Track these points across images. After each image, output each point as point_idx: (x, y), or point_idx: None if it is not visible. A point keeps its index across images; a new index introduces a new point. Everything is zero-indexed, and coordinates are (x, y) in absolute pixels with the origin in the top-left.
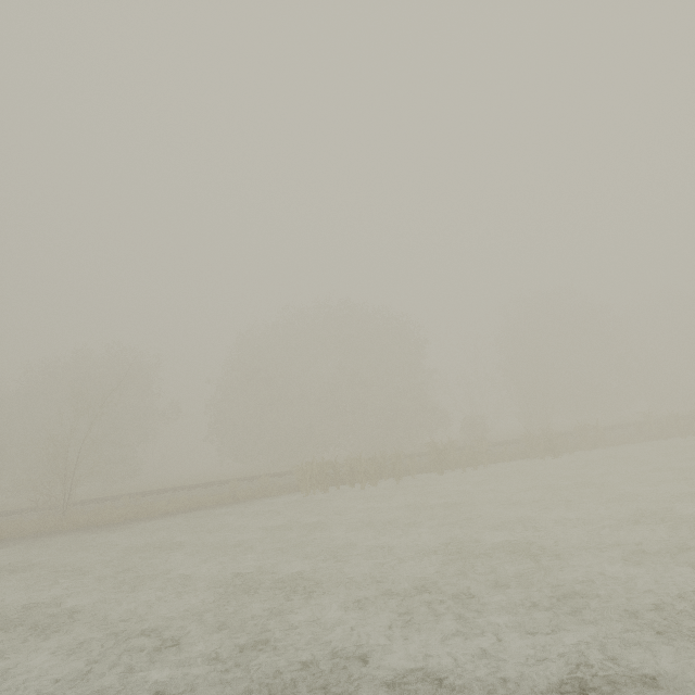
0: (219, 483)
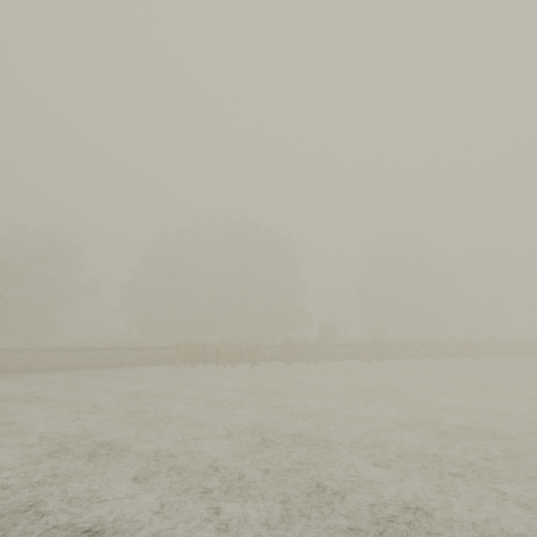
0: (113, 349)
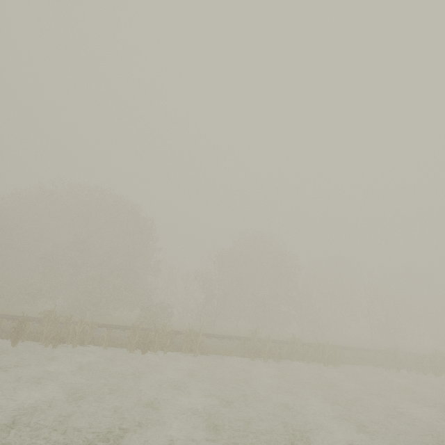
0: None
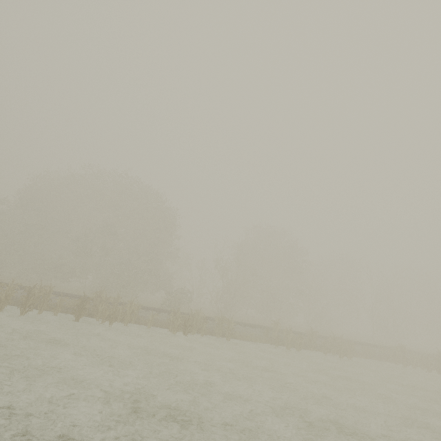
0: None
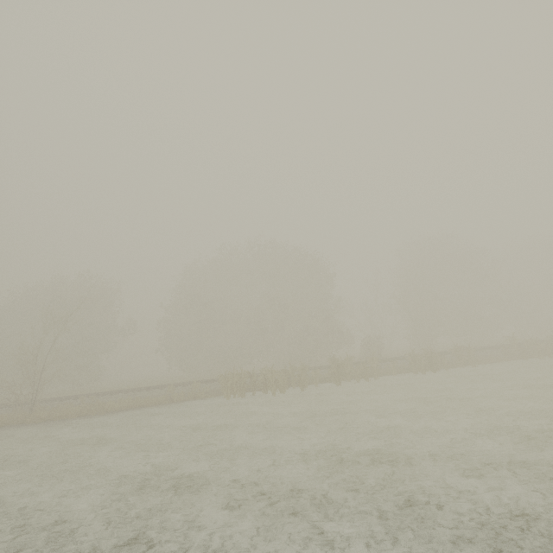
0: (160, 387)
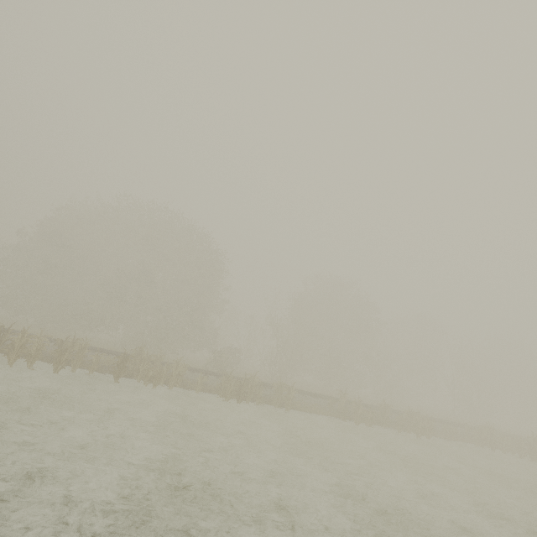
0: None
